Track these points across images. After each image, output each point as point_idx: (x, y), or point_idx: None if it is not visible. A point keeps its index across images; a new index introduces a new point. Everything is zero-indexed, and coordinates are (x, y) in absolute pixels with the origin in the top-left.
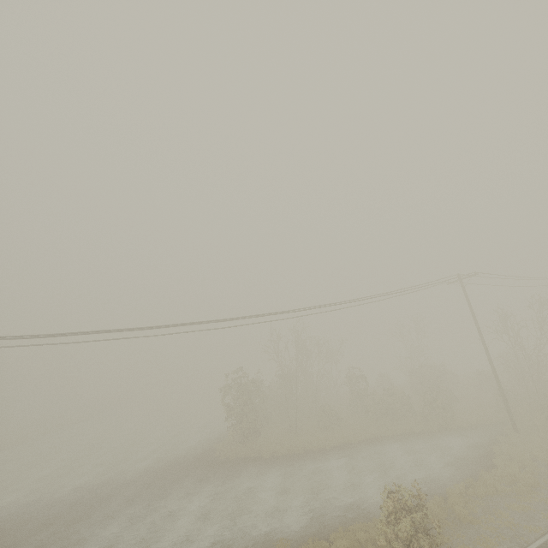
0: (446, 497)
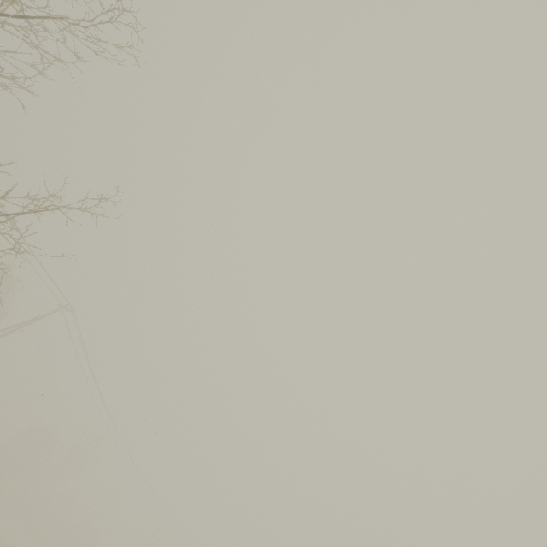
0: None
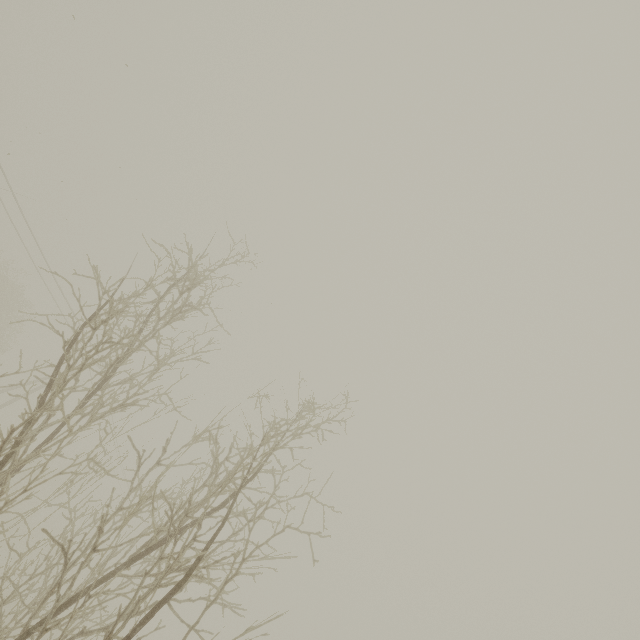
0: None
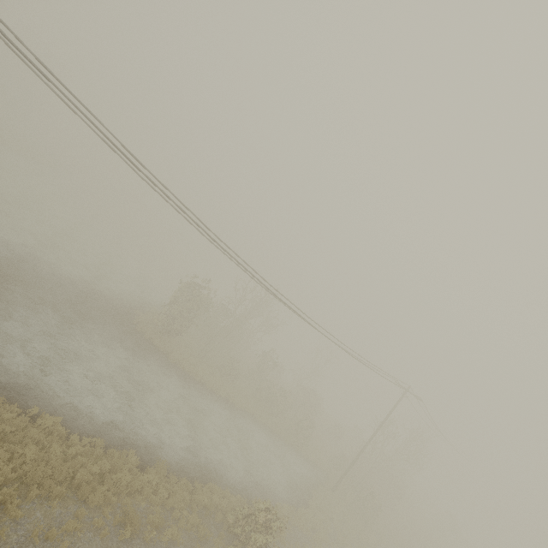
0: (273, 505)
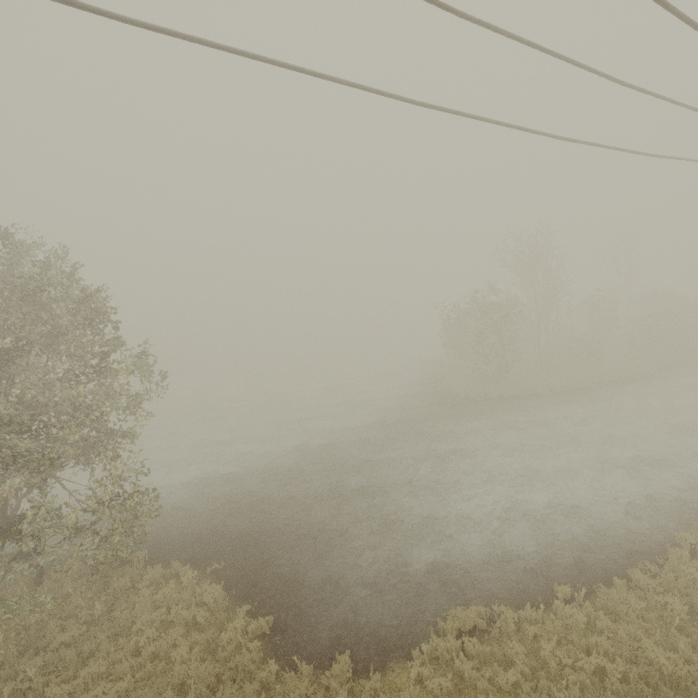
0: None
